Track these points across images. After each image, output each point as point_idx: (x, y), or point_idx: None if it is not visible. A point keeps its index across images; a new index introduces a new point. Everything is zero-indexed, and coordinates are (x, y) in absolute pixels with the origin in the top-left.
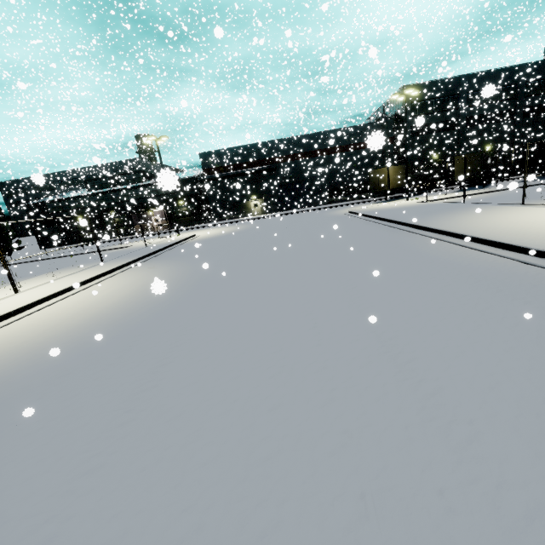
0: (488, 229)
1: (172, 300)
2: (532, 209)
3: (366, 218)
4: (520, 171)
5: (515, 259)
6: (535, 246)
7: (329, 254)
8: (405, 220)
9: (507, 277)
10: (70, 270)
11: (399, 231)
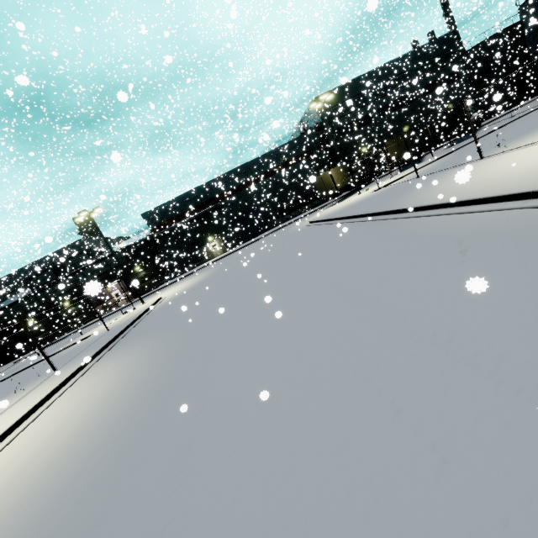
0: (485, 186)
1: (145, 413)
2: (501, 157)
3: (333, 222)
4: (440, 140)
5: None
6: None
7: (323, 272)
8: (378, 209)
9: None
10: (14, 397)
11: (380, 222)
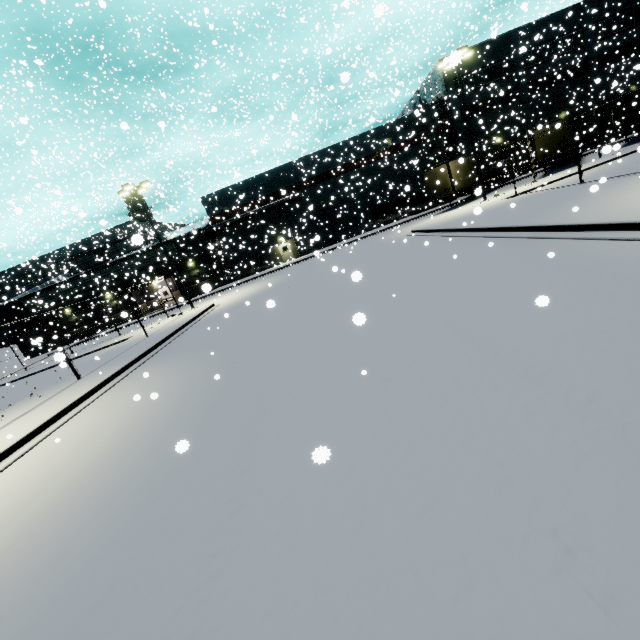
0: None
1: (162, 482)
2: None
3: (447, 234)
4: (608, 137)
5: None
6: None
7: (438, 304)
8: (524, 222)
9: None
10: (29, 403)
11: (526, 240)
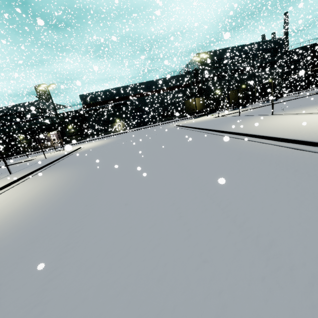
0: (264, 130)
1: (63, 202)
2: (280, 116)
3: (188, 128)
4: (260, 98)
5: (291, 147)
6: (300, 138)
7: (173, 153)
8: (212, 128)
9: (293, 160)
10: None
11: (211, 134)
